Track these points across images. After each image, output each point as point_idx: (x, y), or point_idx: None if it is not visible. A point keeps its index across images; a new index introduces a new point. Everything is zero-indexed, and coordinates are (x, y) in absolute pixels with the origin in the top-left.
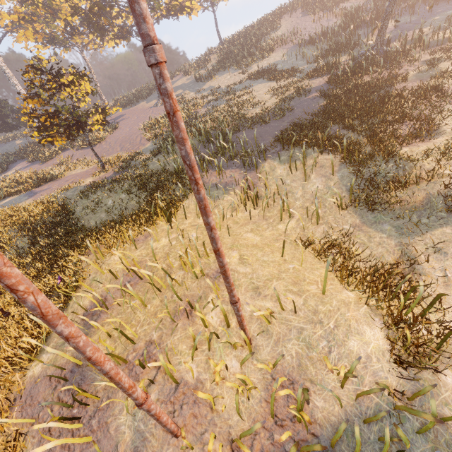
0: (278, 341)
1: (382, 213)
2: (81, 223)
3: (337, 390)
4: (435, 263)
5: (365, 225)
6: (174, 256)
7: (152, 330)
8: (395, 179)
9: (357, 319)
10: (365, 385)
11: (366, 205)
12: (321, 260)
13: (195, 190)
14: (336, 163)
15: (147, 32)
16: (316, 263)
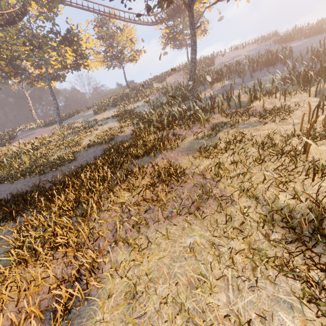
0: None
1: None
2: None
3: None
4: None
5: None
6: None
7: None
8: None
9: None
10: None
11: None
12: None
13: None
14: None
15: None
16: None
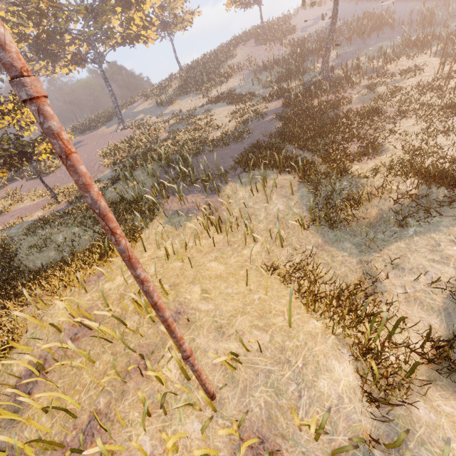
0: (245, 390)
1: (341, 231)
2: (25, 265)
3: (311, 443)
4: (395, 280)
5: (327, 244)
6: (130, 297)
7: (99, 395)
8: (349, 196)
9: (325, 353)
10: (339, 434)
11: (326, 224)
12: (287, 285)
13: (113, 241)
14: (295, 183)
15: (9, 62)
16: (283, 290)
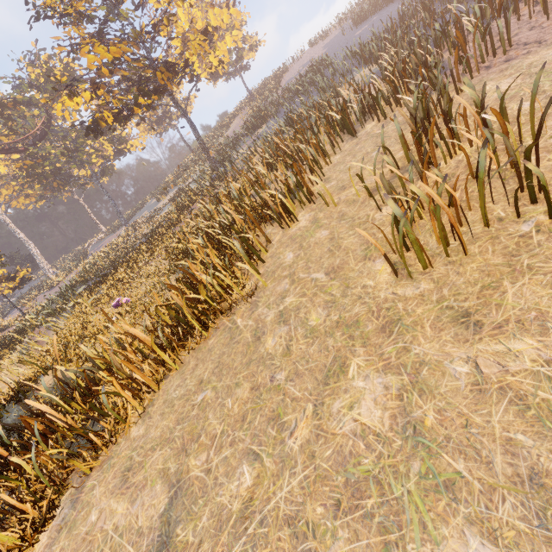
0: None
1: None
2: None
3: None
4: None
5: None
6: None
7: None
8: None
9: None
10: None
11: None
12: None
13: None
14: None
15: None
16: None
